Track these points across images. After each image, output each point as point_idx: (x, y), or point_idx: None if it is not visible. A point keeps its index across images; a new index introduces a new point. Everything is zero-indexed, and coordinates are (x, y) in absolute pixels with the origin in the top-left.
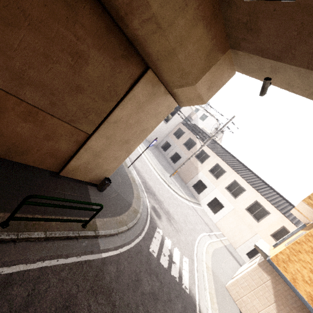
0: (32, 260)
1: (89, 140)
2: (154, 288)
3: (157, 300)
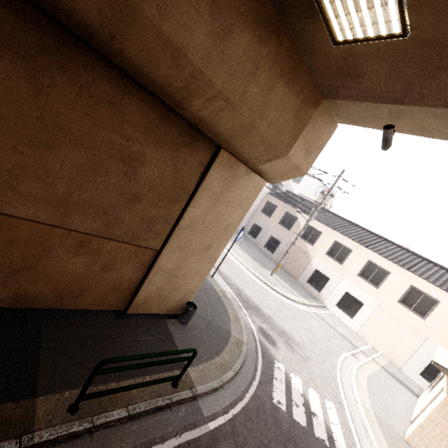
0: None
1: (159, 258)
2: None
3: None
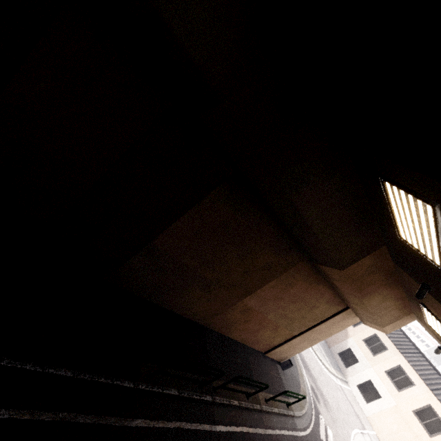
0: (278, 428)
1: (294, 339)
2: None
3: None
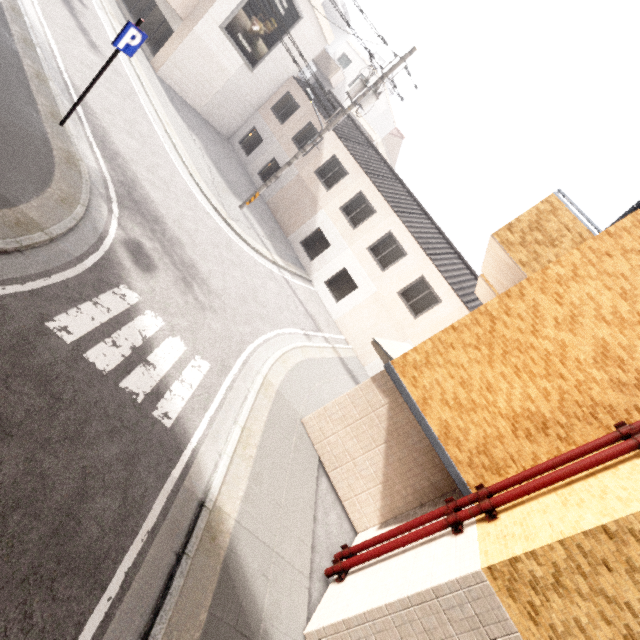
0: None
1: None
2: (8, 409)
3: (6, 437)
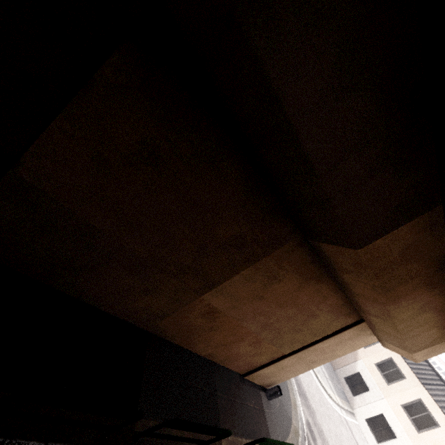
0: None
1: (284, 359)
2: None
3: None
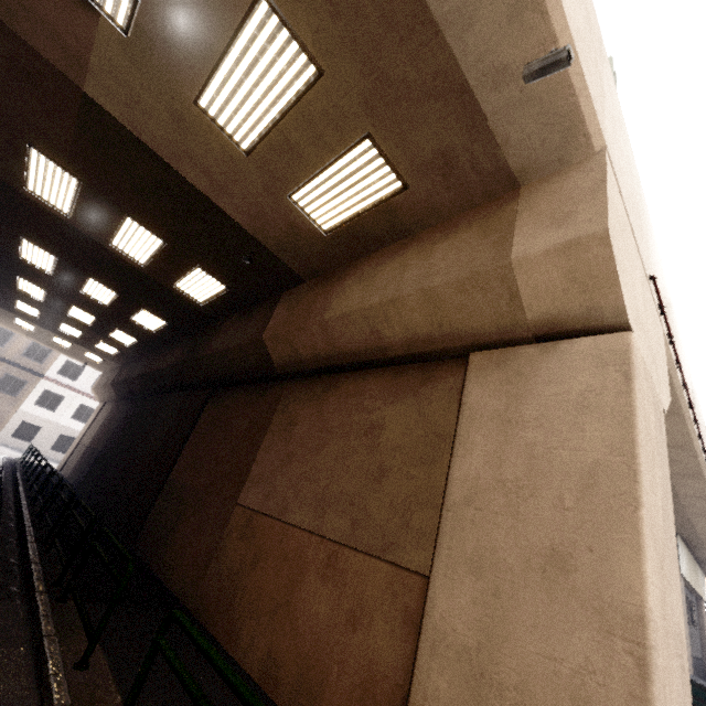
0: None
1: (429, 595)
2: None
3: None
